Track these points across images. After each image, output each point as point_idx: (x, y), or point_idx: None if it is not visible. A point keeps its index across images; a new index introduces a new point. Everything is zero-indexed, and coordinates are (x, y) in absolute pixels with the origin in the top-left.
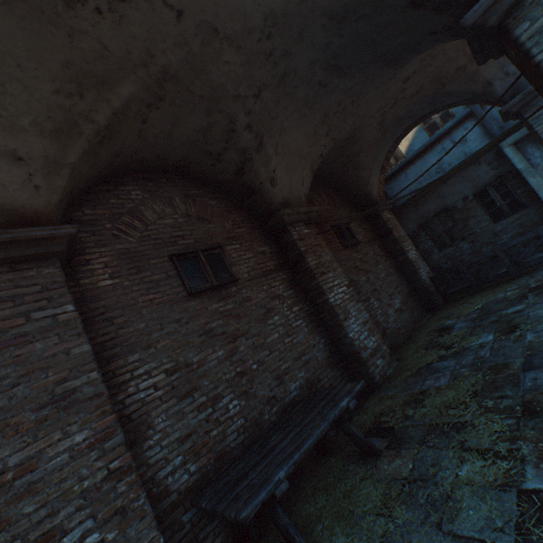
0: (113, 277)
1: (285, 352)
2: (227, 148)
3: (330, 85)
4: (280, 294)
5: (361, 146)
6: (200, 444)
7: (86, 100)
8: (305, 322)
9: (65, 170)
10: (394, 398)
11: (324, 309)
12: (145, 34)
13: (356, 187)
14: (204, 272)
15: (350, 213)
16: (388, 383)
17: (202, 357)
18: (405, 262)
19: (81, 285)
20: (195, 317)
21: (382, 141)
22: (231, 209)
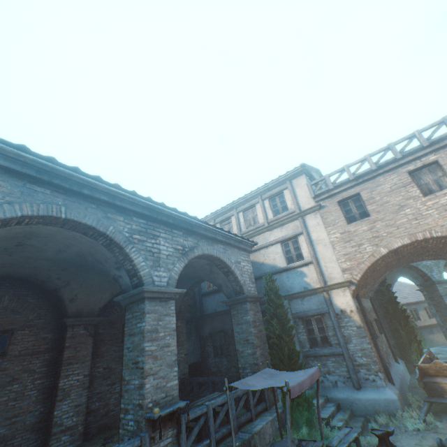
0: None
1: (3, 411)
2: (49, 281)
3: None
4: (34, 369)
5: None
6: None
7: None
8: (38, 393)
9: None
10: None
11: (56, 387)
12: None
13: None
14: None
15: None
16: None
17: None
18: None
19: None
20: None
21: (181, 282)
22: (44, 306)
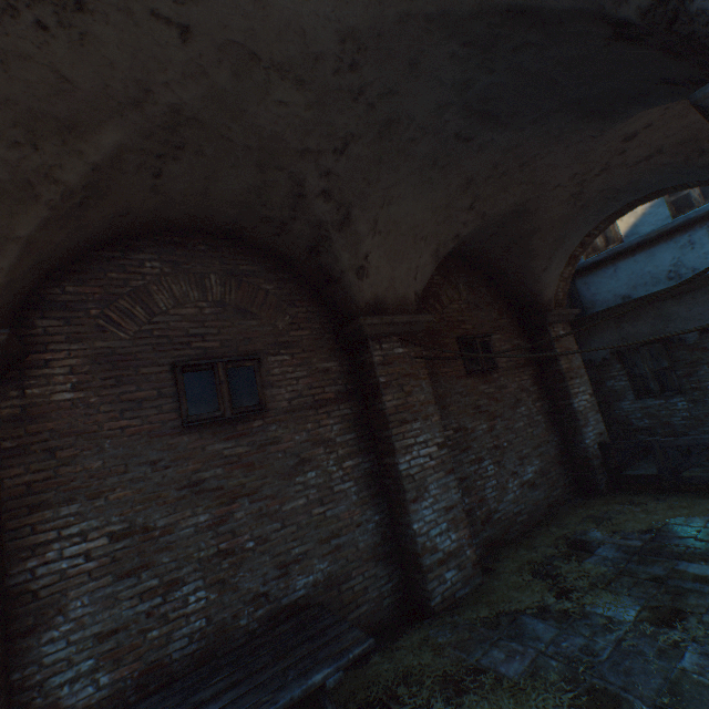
0: (77, 389)
1: (307, 528)
2: (295, 217)
3: (478, 139)
4: (330, 439)
5: (537, 224)
6: (127, 646)
7: (43, 152)
8: (356, 486)
9: (11, 246)
10: (438, 653)
11: (390, 474)
12: (130, 59)
13: (520, 280)
14: (218, 394)
15: (500, 318)
16: (450, 612)
17: (172, 521)
18: (565, 410)
19: (27, 396)
20: (182, 460)
21: (577, 219)
22: (295, 299)
